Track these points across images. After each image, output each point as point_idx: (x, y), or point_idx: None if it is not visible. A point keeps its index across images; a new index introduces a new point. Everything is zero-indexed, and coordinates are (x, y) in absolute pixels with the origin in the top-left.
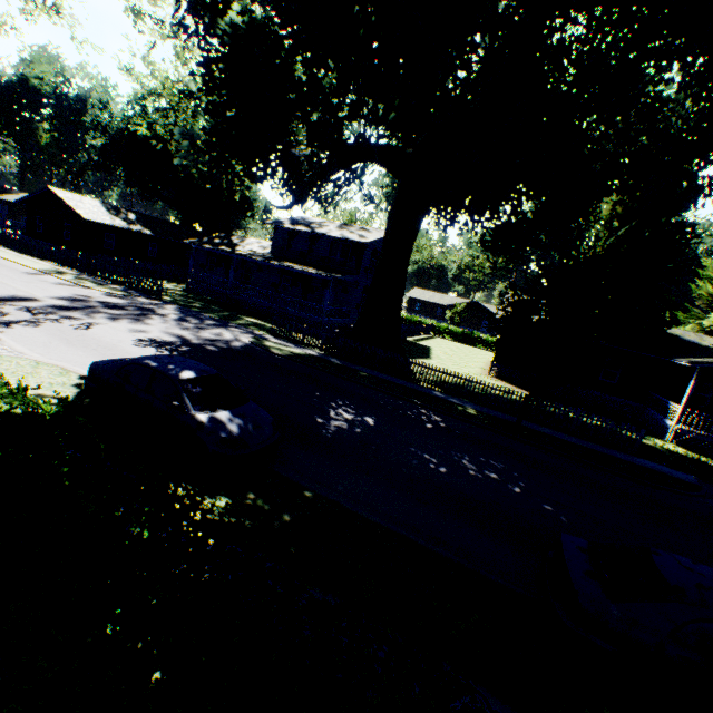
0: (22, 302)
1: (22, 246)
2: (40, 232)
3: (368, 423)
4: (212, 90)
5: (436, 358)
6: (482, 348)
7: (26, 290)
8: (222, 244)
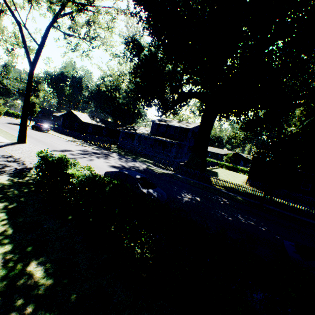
0: (69, 151)
1: (61, 131)
2: (66, 126)
3: (197, 199)
4: (136, 77)
5: (220, 176)
6: (241, 173)
7: (68, 147)
8: (131, 129)
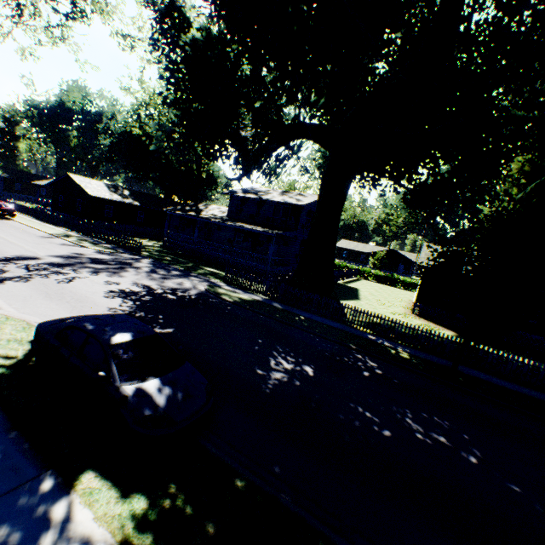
0: (25, 260)
1: (46, 217)
2: (61, 206)
3: (307, 374)
4: (176, 89)
5: (364, 299)
6: (401, 288)
7: (33, 250)
8: (191, 210)
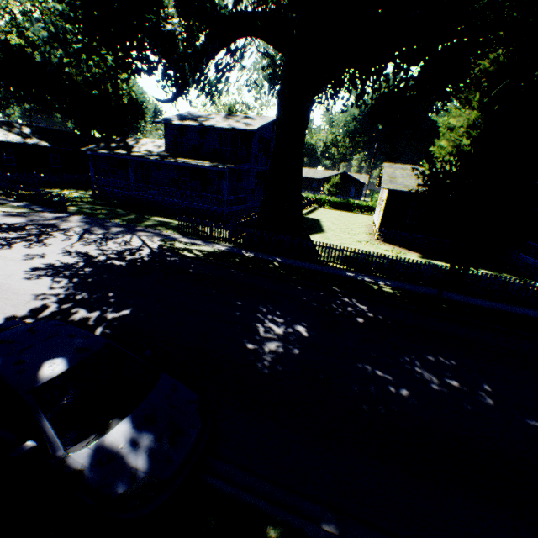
0: None
1: None
2: None
3: (302, 336)
4: None
5: (328, 230)
6: (357, 212)
7: None
8: (118, 148)
